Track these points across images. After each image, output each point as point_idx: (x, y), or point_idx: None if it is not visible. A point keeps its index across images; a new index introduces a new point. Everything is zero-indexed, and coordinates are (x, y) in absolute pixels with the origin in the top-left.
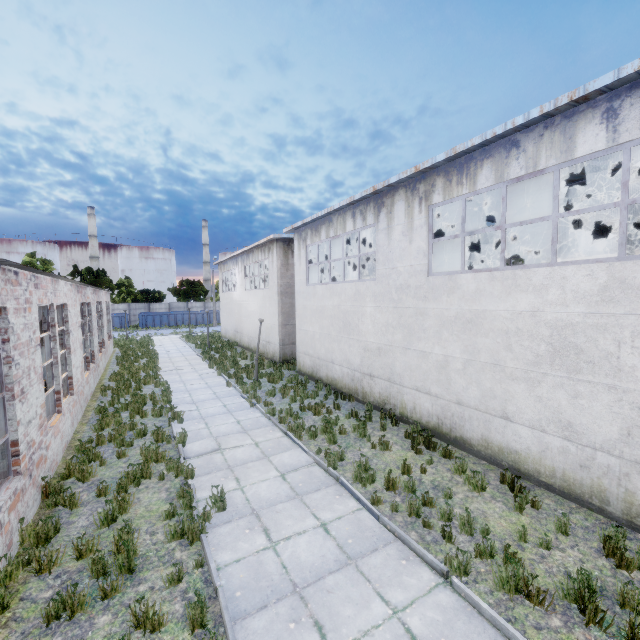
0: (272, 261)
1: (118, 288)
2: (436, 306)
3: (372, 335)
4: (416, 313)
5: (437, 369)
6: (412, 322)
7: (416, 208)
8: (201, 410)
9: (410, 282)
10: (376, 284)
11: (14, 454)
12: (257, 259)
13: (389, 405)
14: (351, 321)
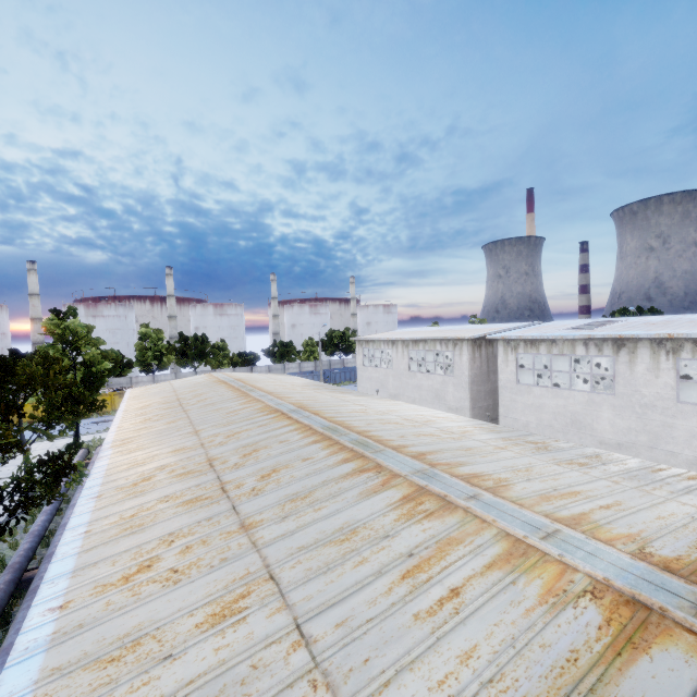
0: (460, 355)
1: (219, 352)
2: (685, 424)
3: (610, 433)
4: (663, 425)
5: (687, 465)
6: (659, 430)
7: (663, 356)
8: None
9: (656, 403)
10: (615, 398)
11: None
12: (433, 349)
13: None
14: (582, 420)
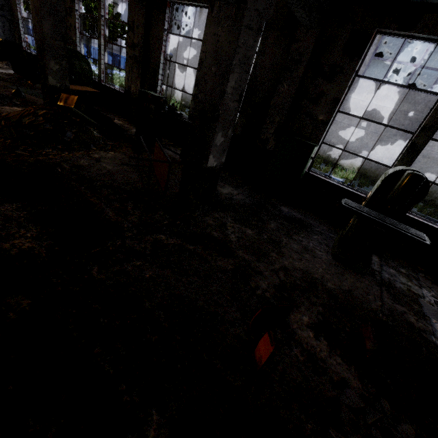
0: None
1: None
2: None
3: None
4: None
5: None
6: None
7: None
8: None
9: None
10: None
11: None
12: None
13: (429, 197)
14: None
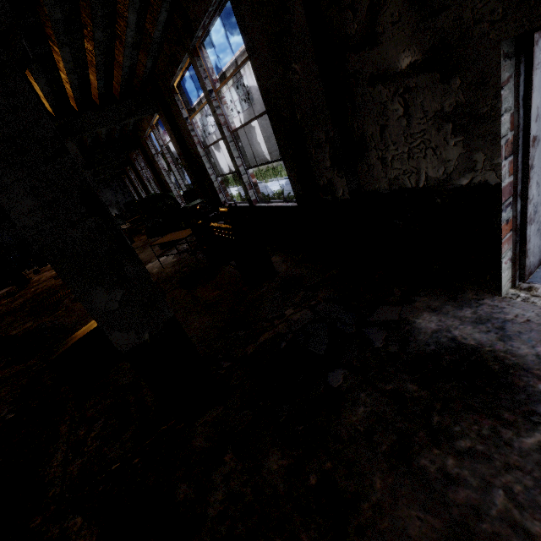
0: (250, 74)
1: None
2: None
3: None
4: None
5: None
6: None
7: None
8: (266, 192)
9: None
10: None
11: (224, 189)
12: (232, 83)
13: None
14: None
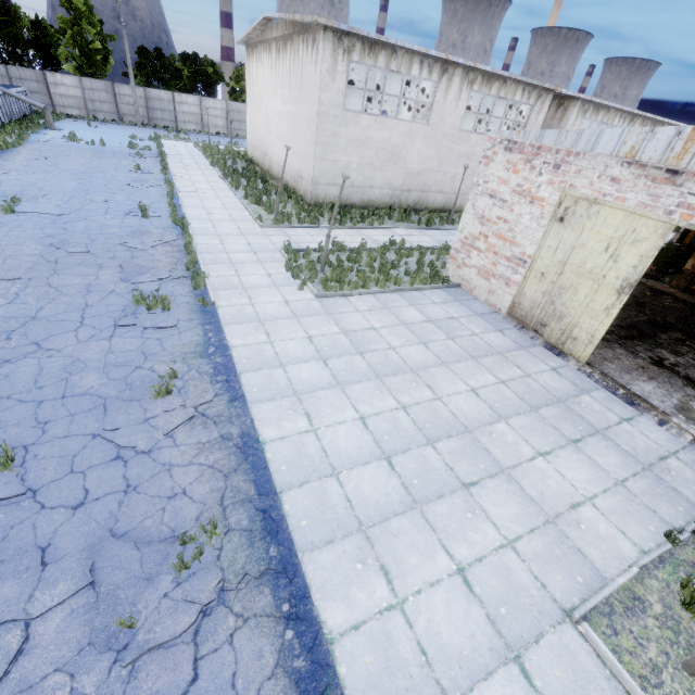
0: (539, 113)
1: None
2: None
3: None
4: None
5: None
6: None
7: None
8: None
9: None
10: None
11: None
12: (512, 97)
13: None
14: None
